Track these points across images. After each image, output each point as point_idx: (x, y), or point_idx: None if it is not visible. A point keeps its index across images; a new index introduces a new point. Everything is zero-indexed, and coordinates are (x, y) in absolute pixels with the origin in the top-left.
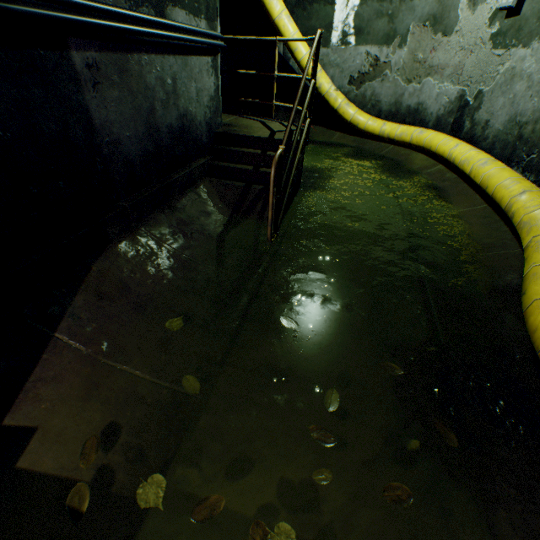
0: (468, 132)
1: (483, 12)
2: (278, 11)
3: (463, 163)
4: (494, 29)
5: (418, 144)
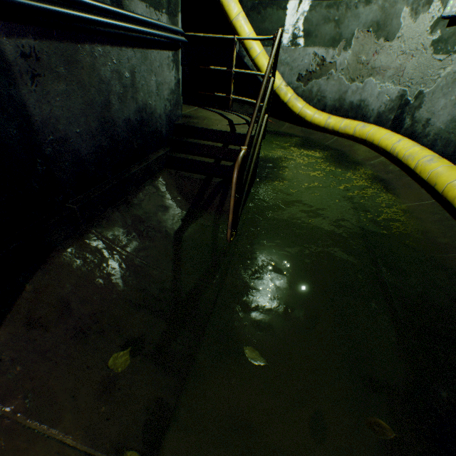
0: (409, 128)
1: (424, 20)
2: (236, 13)
3: (407, 158)
4: (436, 36)
5: (361, 137)
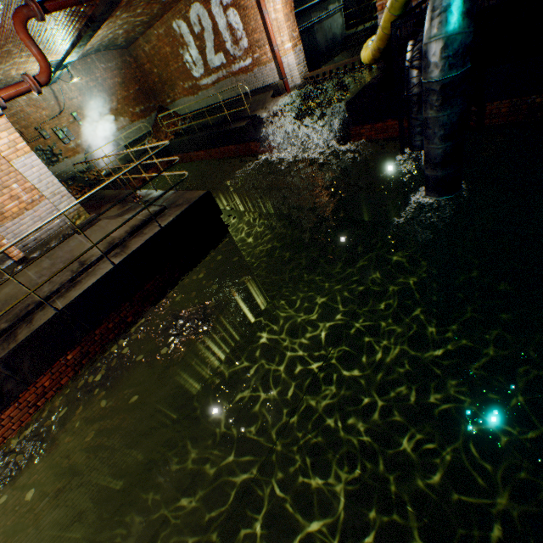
0: None
1: None
2: None
3: None
4: None
5: None
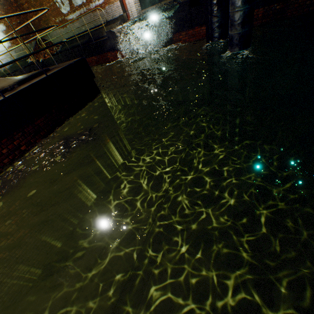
0: None
1: None
2: None
3: None
4: None
5: None
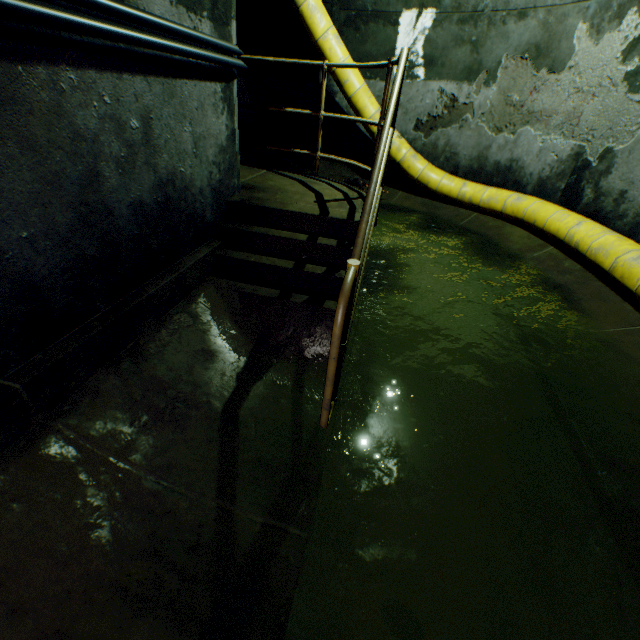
0: (591, 203)
1: (612, 42)
2: (323, 28)
3: (597, 252)
4: (632, 65)
5: (515, 215)
